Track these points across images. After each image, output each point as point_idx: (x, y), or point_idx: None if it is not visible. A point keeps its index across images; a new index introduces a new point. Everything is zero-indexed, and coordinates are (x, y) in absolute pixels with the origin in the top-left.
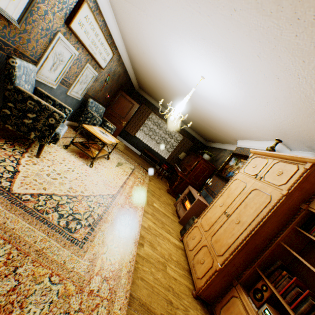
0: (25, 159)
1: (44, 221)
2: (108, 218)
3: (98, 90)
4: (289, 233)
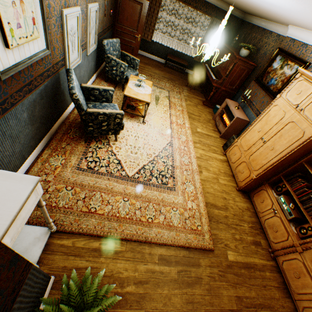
0: (113, 147)
1: (152, 185)
2: (176, 164)
3: (102, 18)
4: (311, 157)
